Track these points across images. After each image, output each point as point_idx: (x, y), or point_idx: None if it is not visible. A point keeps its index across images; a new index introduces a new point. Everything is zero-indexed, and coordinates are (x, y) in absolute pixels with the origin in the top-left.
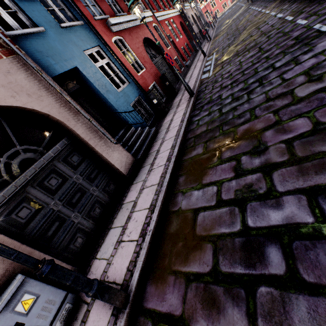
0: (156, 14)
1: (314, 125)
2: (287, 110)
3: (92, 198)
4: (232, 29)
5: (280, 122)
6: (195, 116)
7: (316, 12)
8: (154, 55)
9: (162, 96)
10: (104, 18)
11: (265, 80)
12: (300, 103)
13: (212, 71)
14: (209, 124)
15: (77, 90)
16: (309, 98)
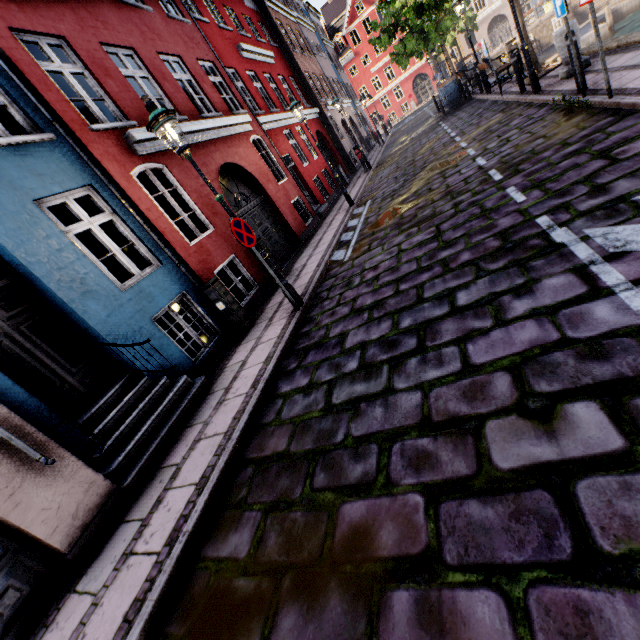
0: (263, 117)
1: None
2: (460, 511)
3: None
4: (406, 159)
5: (436, 565)
6: (284, 379)
7: (542, 181)
8: (246, 196)
9: (251, 284)
10: (120, 127)
11: (430, 339)
12: (495, 503)
13: (352, 248)
14: (297, 430)
15: None
16: (517, 494)
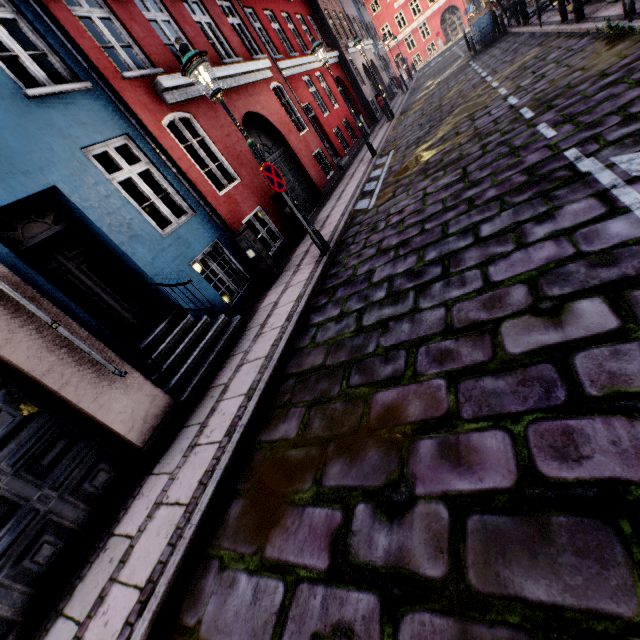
0: (282, 62)
1: (520, 475)
2: (476, 385)
3: (36, 520)
4: (432, 105)
5: (455, 421)
6: (316, 312)
7: (574, 115)
8: (268, 148)
9: (276, 235)
10: (148, 75)
11: (454, 266)
12: (505, 377)
13: (376, 197)
14: (332, 348)
15: (57, 235)
16: (525, 368)
